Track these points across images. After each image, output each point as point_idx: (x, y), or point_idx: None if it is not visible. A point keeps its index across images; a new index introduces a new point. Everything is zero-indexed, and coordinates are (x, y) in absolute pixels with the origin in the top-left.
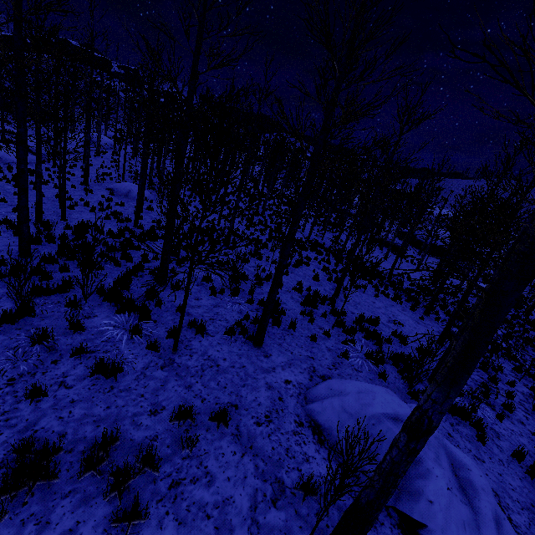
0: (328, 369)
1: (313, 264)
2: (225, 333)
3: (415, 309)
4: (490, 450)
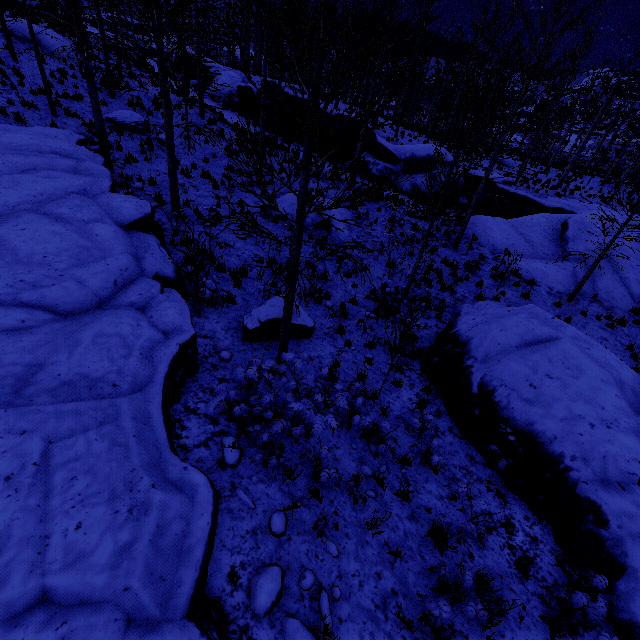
0: None
1: None
2: None
3: None
4: None
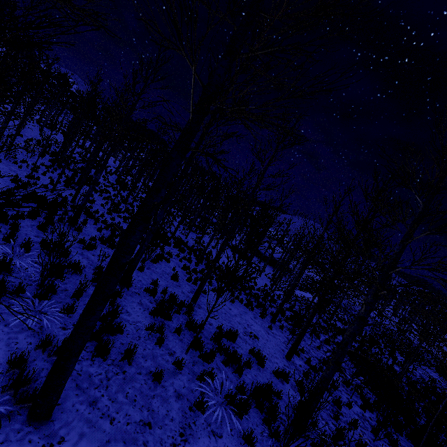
0: (173, 446)
1: (174, 261)
2: None
3: (264, 317)
4: None
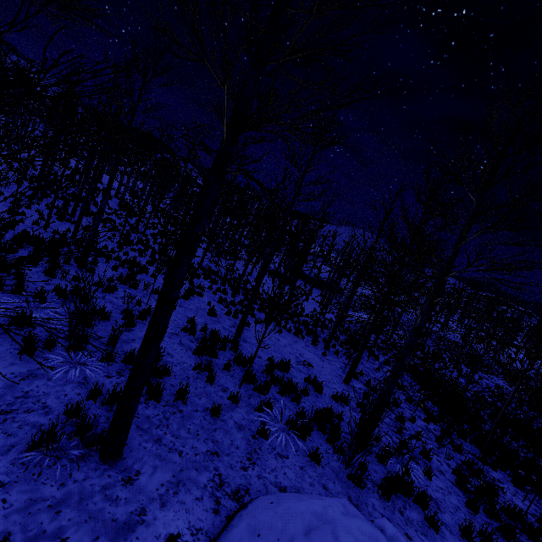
0: (243, 469)
1: (207, 295)
2: (29, 448)
3: (316, 344)
4: (444, 539)
